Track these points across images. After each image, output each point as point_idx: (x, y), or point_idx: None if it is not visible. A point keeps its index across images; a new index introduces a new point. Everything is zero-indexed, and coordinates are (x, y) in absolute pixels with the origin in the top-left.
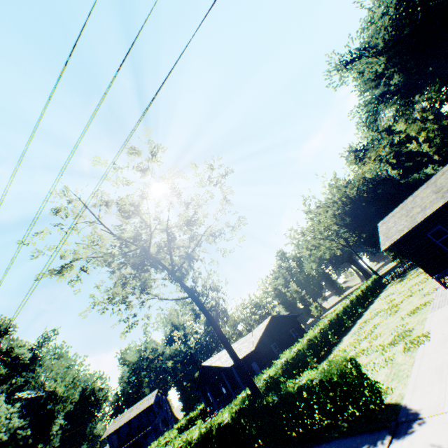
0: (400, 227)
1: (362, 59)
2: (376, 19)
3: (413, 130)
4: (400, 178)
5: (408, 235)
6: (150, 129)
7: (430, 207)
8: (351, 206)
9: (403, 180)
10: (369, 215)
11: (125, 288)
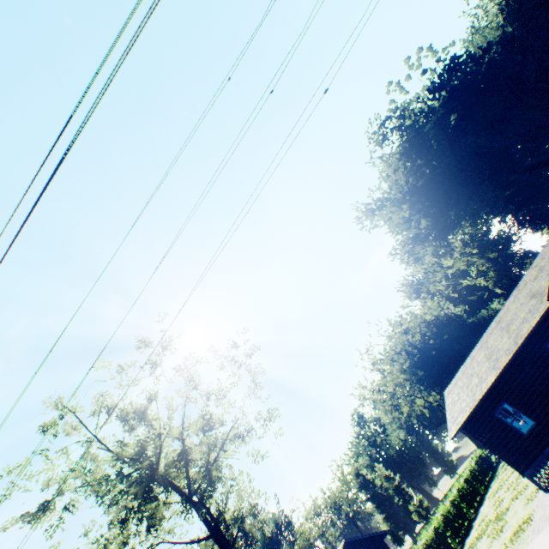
0: (463, 403)
1: (386, 208)
2: (391, 173)
3: (461, 266)
4: (470, 313)
5: (475, 415)
6: (166, 313)
7: (485, 379)
8: (418, 356)
9: (471, 318)
10: (443, 365)
11: (124, 529)
